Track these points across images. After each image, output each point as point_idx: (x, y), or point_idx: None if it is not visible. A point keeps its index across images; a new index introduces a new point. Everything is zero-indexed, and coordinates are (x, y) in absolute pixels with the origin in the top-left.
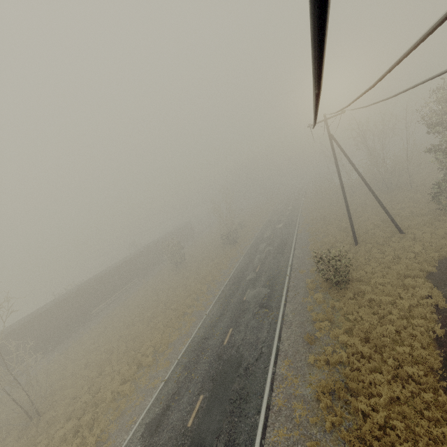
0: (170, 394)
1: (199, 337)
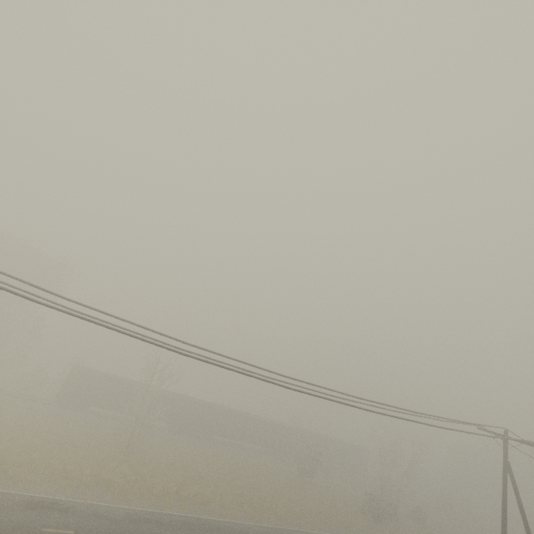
0: (159, 519)
1: (218, 523)
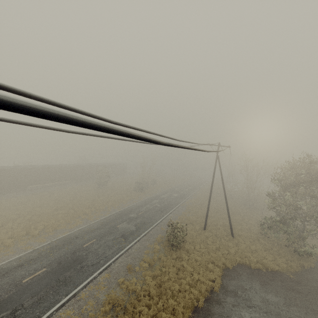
0: (29, 258)
1: (74, 235)
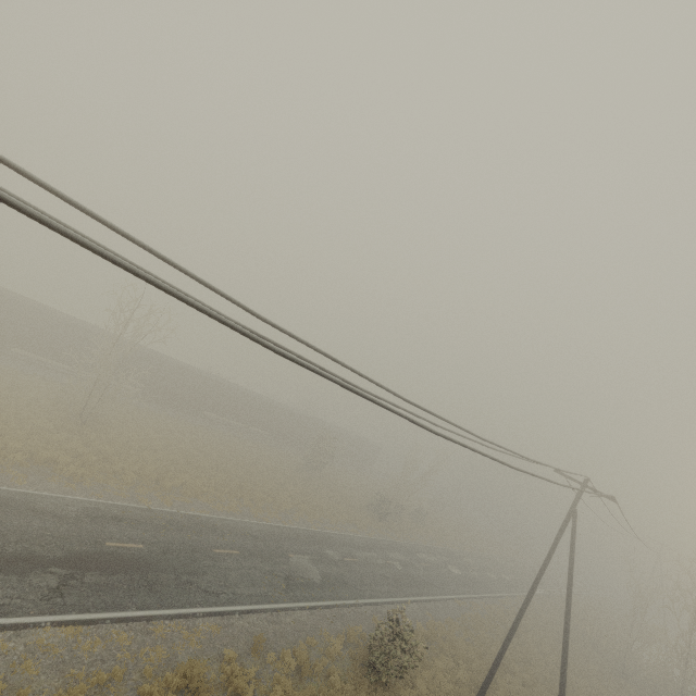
0: (135, 516)
1: (214, 522)
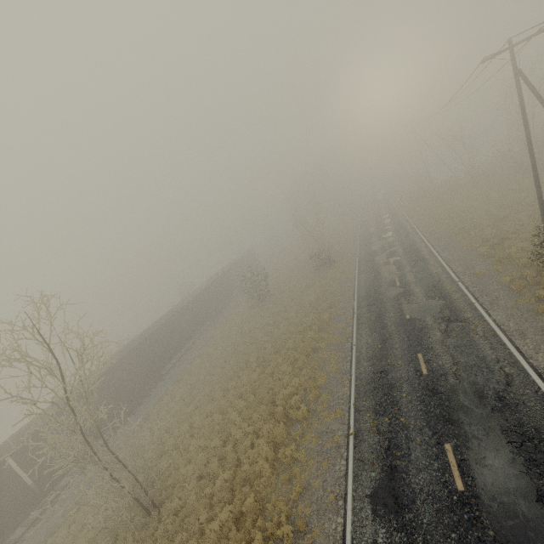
0: (380, 451)
1: (368, 372)
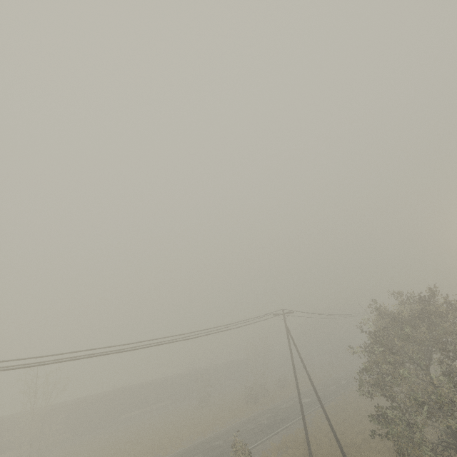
0: None
1: None
